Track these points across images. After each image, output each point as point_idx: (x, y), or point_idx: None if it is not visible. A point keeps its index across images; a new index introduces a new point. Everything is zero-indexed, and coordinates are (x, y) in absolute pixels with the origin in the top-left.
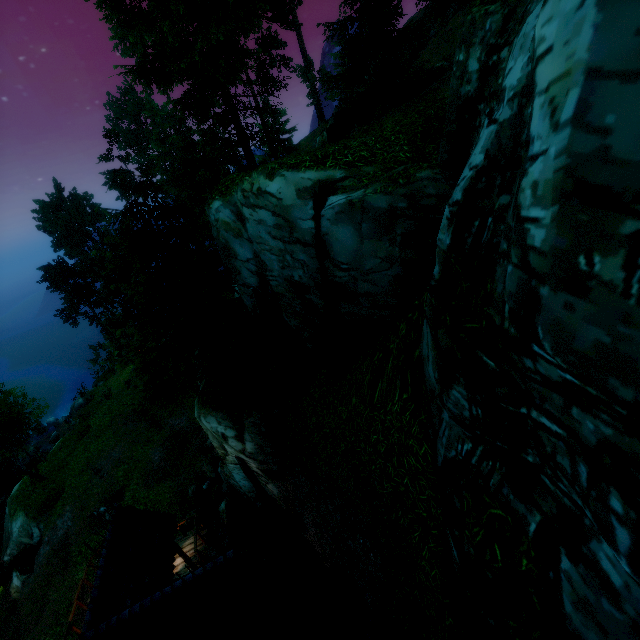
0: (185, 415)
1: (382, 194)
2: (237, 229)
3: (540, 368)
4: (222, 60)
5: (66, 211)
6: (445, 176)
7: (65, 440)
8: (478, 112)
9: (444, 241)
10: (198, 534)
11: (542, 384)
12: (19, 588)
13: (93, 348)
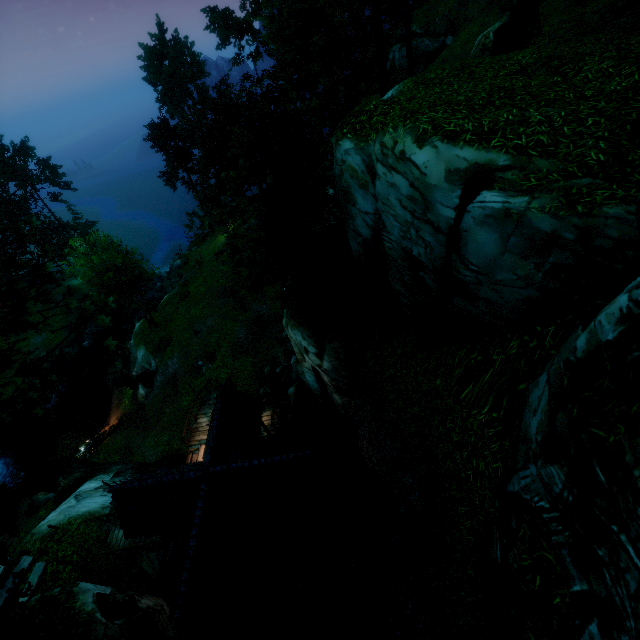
0: (266, 303)
1: (549, 216)
2: (364, 181)
3: None
4: None
5: (169, 61)
6: (639, 221)
7: (170, 298)
8: None
9: (605, 332)
10: (274, 412)
11: None
12: (144, 396)
13: (189, 215)
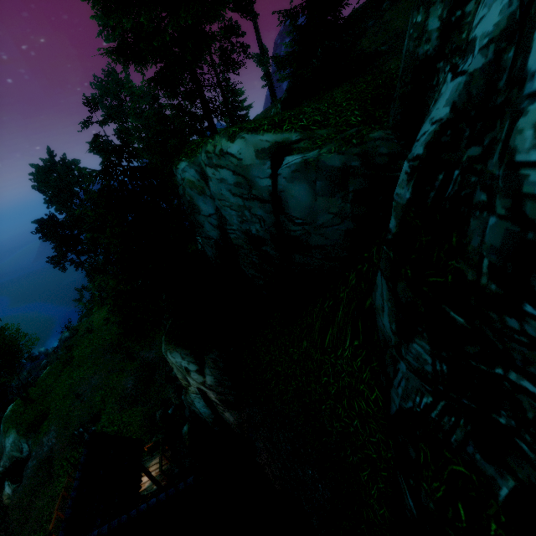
0: (154, 348)
1: (336, 153)
2: (201, 187)
3: (529, 329)
4: (190, 42)
5: (57, 173)
6: (397, 136)
7: (52, 368)
8: (436, 71)
9: (403, 195)
10: (163, 455)
11: (528, 346)
12: (10, 495)
13: (78, 290)
